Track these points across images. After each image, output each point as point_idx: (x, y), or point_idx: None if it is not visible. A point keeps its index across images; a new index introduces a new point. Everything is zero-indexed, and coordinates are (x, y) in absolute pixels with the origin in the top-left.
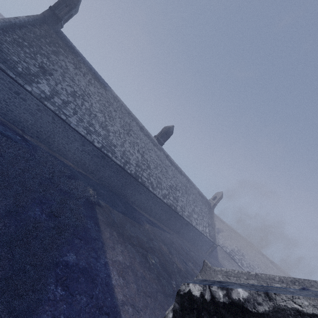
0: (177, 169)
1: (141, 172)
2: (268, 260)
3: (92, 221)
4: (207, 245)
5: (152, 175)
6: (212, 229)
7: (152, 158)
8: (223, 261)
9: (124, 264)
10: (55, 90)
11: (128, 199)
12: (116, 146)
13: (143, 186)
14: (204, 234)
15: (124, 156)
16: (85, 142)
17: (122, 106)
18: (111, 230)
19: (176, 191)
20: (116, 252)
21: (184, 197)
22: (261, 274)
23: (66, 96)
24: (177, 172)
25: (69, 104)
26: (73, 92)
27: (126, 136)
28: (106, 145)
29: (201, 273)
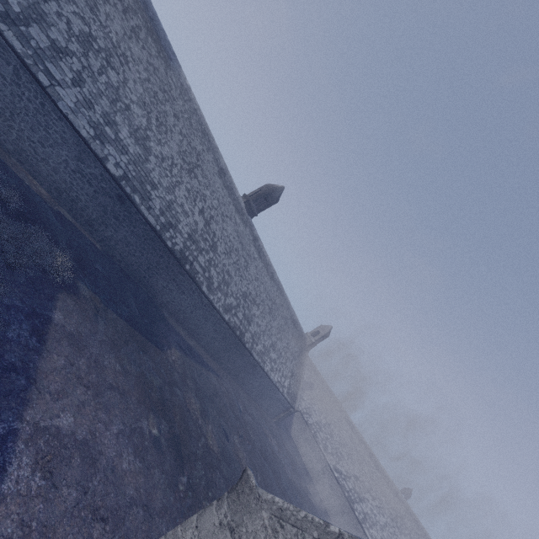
0: (267, 268)
1: (195, 252)
2: (366, 450)
3: (29, 324)
4: (280, 407)
5: (216, 265)
6: (296, 383)
7: (226, 233)
8: (297, 436)
9: (69, 437)
10: (40, 11)
11: (155, 296)
12: (156, 186)
13: (192, 279)
14: (279, 388)
15: (169, 212)
16: (87, 154)
17: (194, 114)
18: (76, 353)
19: (253, 305)
20: (60, 406)
21: (264, 319)
22: (351, 536)
23: (64, 36)
24: (266, 273)
25: (67, 56)
26: (86, 36)
27: (184, 175)
28: (133, 176)
29: (230, 495)
